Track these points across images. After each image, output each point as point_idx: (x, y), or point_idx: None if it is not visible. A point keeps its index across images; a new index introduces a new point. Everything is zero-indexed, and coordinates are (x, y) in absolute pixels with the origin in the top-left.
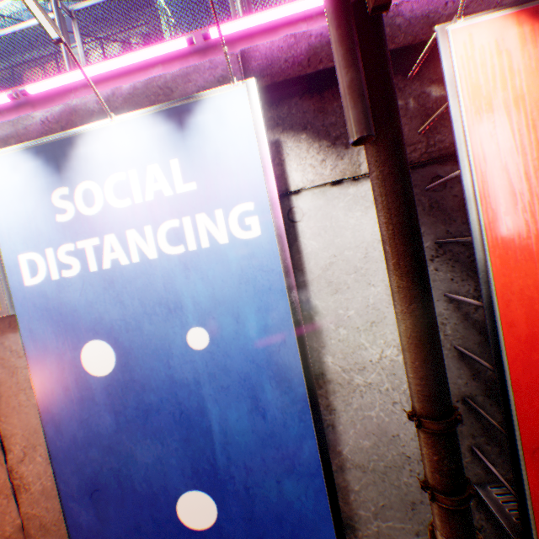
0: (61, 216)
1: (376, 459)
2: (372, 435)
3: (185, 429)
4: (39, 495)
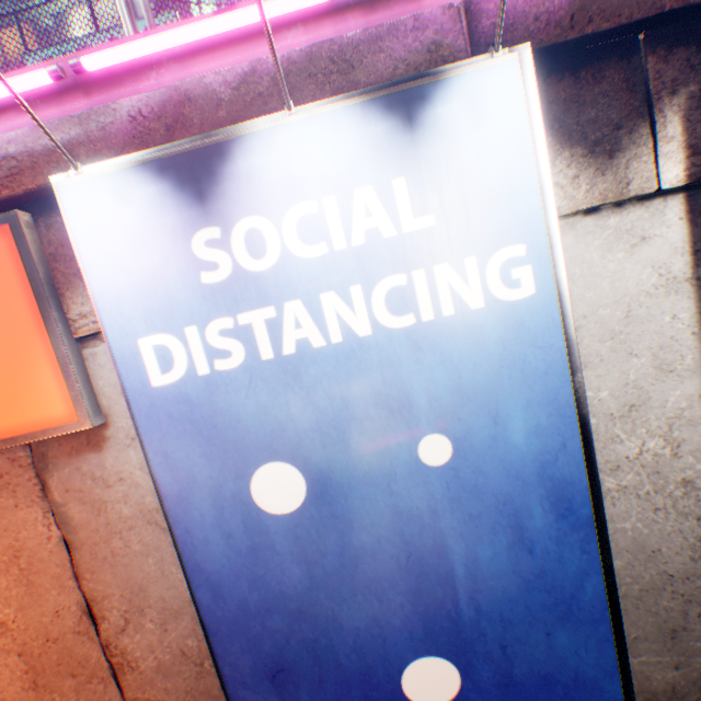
0: (207, 273)
1: (629, 582)
2: (625, 553)
3: (414, 576)
4: (152, 674)
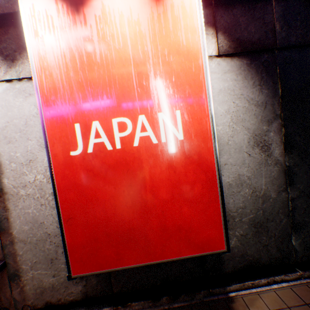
0: None
1: (33, 236)
2: (30, 223)
3: None
4: None
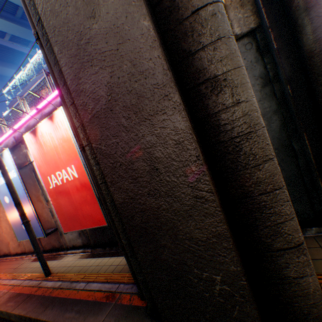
0: None
1: None
2: None
3: None
4: None
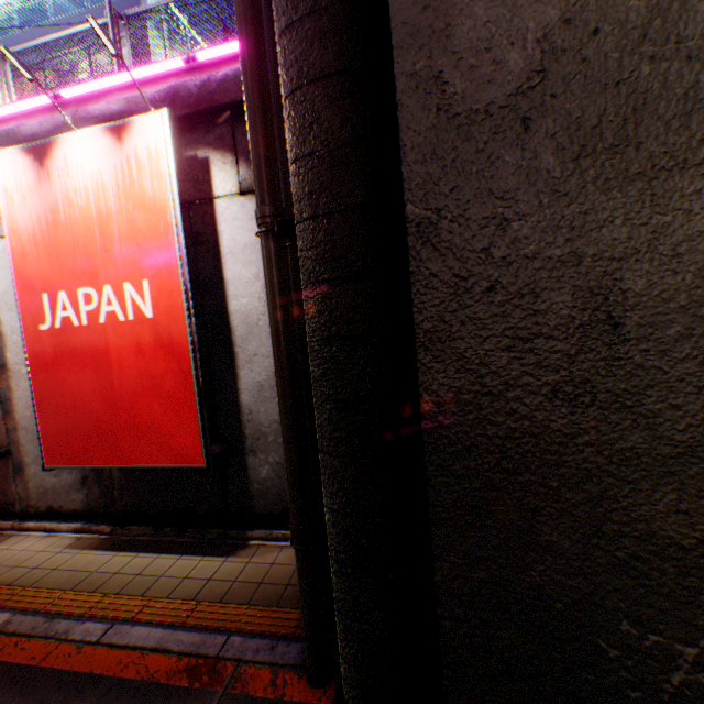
0: None
1: (35, 424)
2: (33, 408)
3: None
4: None
